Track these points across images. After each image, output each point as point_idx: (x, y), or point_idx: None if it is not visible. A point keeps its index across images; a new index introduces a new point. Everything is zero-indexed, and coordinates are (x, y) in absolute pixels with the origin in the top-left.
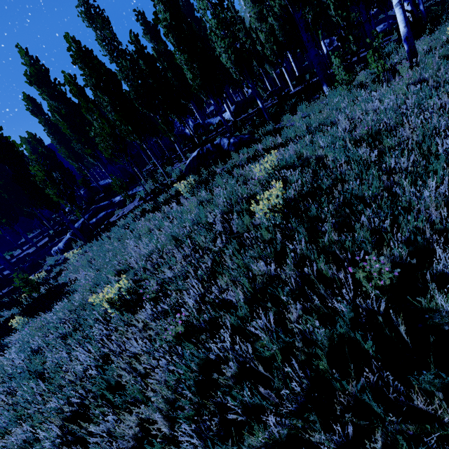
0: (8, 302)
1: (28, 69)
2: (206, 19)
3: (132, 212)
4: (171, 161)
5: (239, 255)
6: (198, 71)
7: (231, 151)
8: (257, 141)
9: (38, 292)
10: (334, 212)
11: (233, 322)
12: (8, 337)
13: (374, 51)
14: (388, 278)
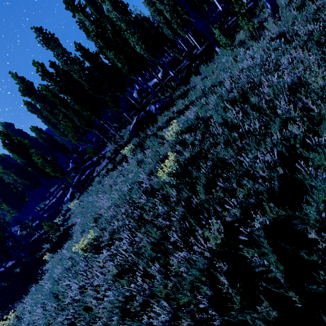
0: (46, 238)
1: (20, 86)
2: (119, 24)
3: (103, 169)
4: (124, 125)
5: (149, 214)
6: (124, 60)
7: (158, 113)
8: (174, 102)
9: (59, 231)
10: (207, 173)
11: (143, 265)
12: (44, 267)
13: (243, 16)
14: (218, 240)
